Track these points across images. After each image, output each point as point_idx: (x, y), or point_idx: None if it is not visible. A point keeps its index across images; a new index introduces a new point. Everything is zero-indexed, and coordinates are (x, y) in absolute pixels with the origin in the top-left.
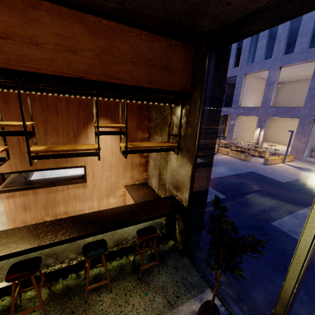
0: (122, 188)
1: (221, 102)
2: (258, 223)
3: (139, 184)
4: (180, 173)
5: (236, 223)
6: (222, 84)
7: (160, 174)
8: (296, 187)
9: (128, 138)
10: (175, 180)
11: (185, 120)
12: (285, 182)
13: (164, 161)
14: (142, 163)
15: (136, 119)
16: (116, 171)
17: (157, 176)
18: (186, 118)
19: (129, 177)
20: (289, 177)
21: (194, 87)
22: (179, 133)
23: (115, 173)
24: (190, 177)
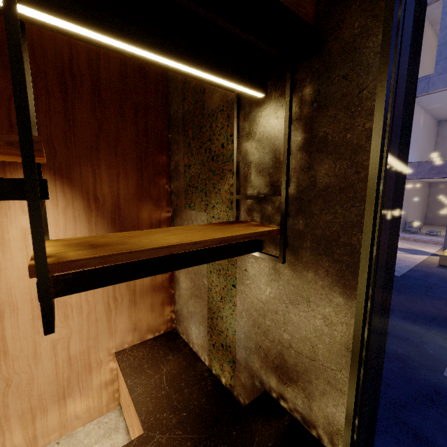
0: (109, 362)
1: (417, 71)
2: (424, 381)
3: (156, 341)
4: (292, 323)
5: (384, 391)
6: (421, 3)
7: (213, 315)
8: (422, 283)
9: (116, 222)
10: (271, 344)
11: (299, 141)
12: (401, 275)
13: (222, 280)
14: (161, 284)
15: (135, 174)
16: (86, 319)
17: (203, 319)
18: (306, 132)
19: (127, 327)
20: (399, 266)
21: (339, 2)
22: (286, 185)
23: (81, 324)
24: (348, 348)
